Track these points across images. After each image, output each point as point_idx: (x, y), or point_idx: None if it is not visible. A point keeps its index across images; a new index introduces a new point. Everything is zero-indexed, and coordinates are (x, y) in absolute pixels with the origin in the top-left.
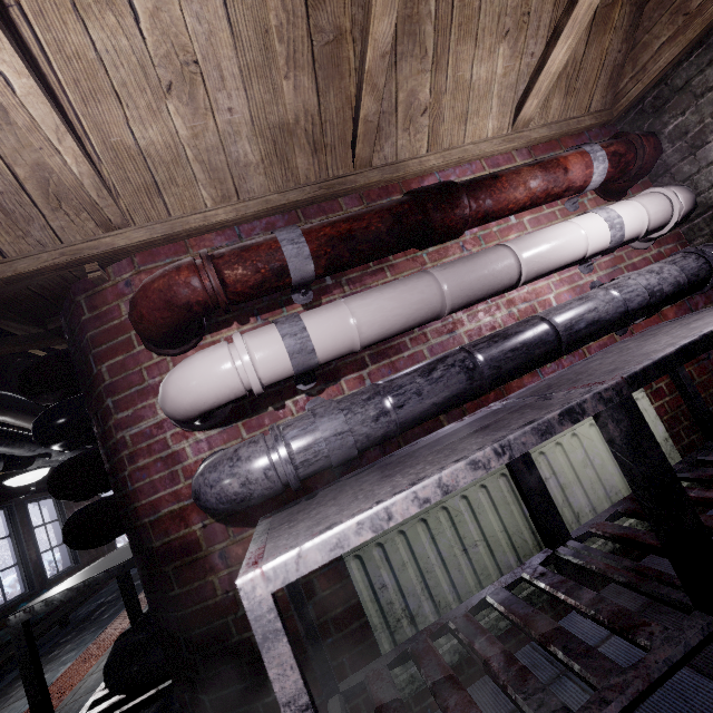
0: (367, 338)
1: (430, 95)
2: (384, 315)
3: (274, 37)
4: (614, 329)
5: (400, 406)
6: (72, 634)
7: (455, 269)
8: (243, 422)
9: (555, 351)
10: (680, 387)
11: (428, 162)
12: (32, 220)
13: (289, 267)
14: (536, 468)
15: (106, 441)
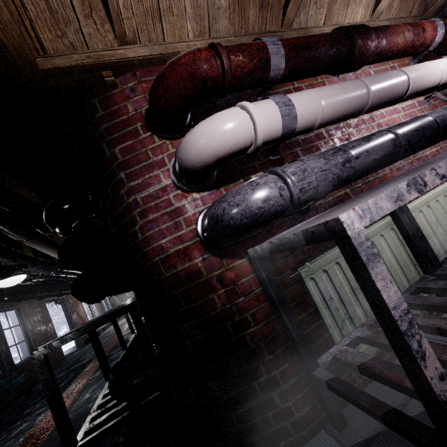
0: (324, 115)
1: None
2: (336, 100)
3: None
4: None
5: (356, 157)
6: (38, 398)
7: (372, 77)
8: (224, 188)
9: (436, 136)
10: None
11: (324, 31)
12: (69, 22)
13: (270, 62)
14: (415, 222)
15: (115, 209)
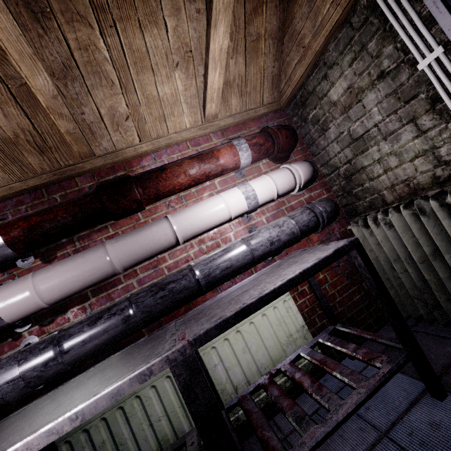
0: (51, 299)
1: (128, 107)
2: (62, 283)
3: None
4: (247, 268)
5: (66, 351)
6: None
7: (124, 241)
8: None
9: (197, 292)
10: (313, 290)
11: (141, 148)
12: None
13: None
14: (202, 362)
15: None
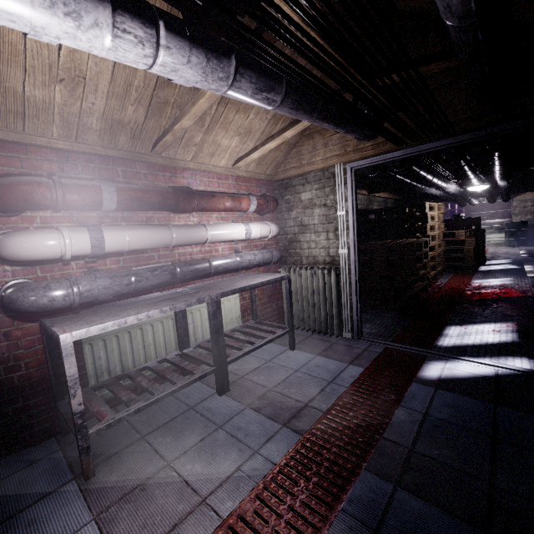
0: (132, 248)
1: (200, 140)
2: (144, 241)
3: (134, 88)
4: (233, 272)
5: (138, 282)
6: None
7: (182, 230)
8: (40, 267)
9: (209, 275)
10: (251, 298)
11: (189, 165)
12: None
13: (103, 204)
14: (187, 318)
15: None
